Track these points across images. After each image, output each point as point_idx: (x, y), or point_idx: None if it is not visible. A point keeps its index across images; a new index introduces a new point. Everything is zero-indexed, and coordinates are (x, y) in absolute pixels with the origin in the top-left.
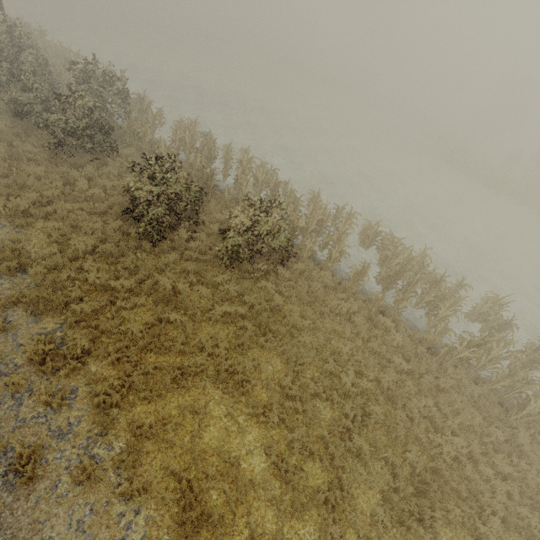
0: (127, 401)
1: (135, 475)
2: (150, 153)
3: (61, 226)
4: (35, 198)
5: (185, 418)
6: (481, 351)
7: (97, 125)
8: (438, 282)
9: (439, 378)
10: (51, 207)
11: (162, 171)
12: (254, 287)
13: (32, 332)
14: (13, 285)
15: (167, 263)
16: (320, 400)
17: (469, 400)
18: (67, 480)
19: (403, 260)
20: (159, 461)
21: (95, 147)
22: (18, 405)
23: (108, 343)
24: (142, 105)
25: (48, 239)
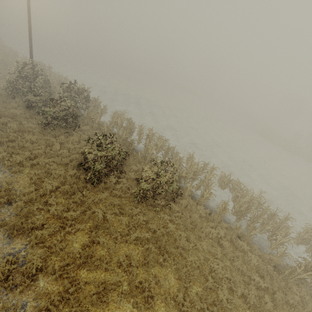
0: None
1: None
2: (97, 128)
3: (39, 173)
4: (28, 155)
5: None
6: None
7: (70, 114)
8: (272, 215)
9: (286, 294)
10: (36, 160)
11: (104, 143)
12: (155, 217)
13: (4, 251)
14: (0, 214)
15: (101, 198)
16: None
17: None
18: None
19: (250, 201)
20: None
21: (67, 125)
22: None
23: (55, 261)
24: (95, 103)
25: (30, 180)
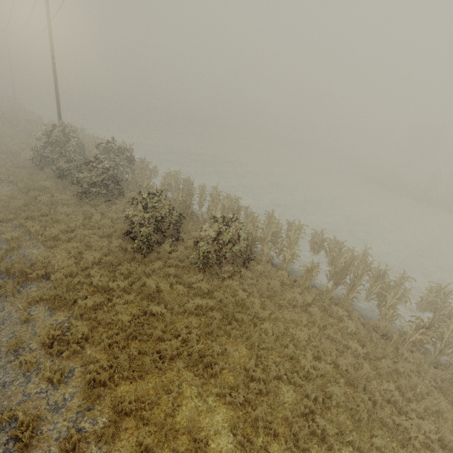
0: (113, 381)
1: (113, 447)
2: (146, 194)
3: (78, 246)
4: (64, 228)
5: (160, 397)
6: (430, 332)
7: (111, 178)
8: (382, 275)
9: (397, 363)
10: (74, 233)
11: (152, 202)
12: (222, 285)
13: (47, 323)
14: (39, 288)
15: (153, 269)
16: (283, 383)
17: (433, 385)
18: (56, 451)
19: (346, 257)
20: (135, 437)
21: (108, 193)
22: (26, 382)
23: (103, 332)
24: (143, 165)
25: (68, 255)
